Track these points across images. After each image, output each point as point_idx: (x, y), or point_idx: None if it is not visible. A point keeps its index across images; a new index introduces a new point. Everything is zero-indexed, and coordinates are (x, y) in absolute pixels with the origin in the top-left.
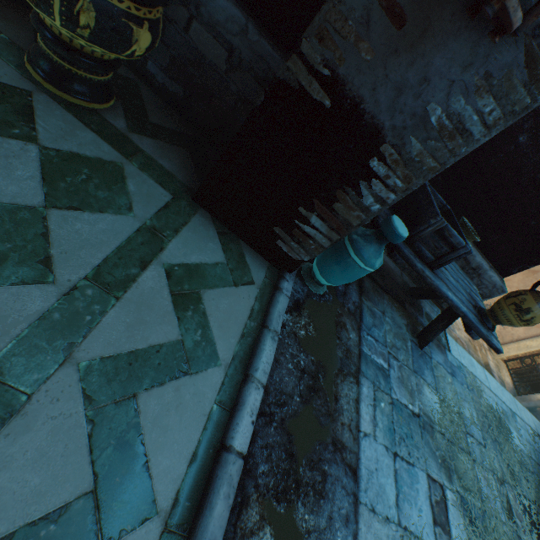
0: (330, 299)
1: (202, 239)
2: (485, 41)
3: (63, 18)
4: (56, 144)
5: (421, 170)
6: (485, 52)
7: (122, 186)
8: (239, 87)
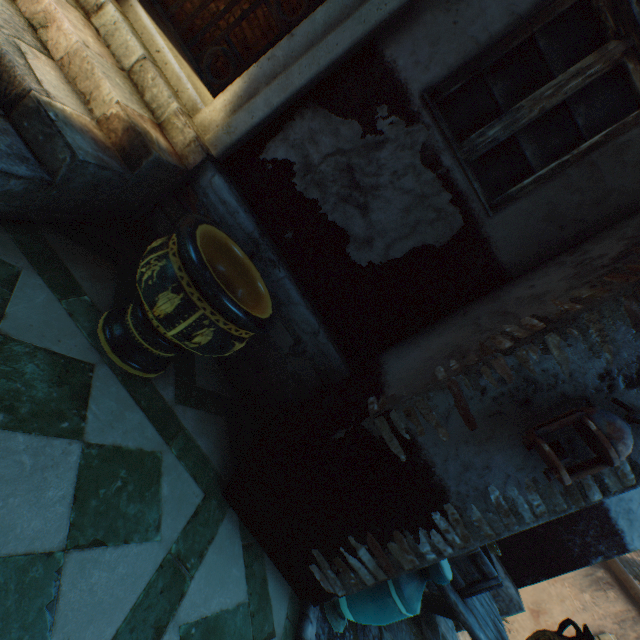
0: (351, 639)
1: (227, 562)
2: (533, 457)
3: (179, 334)
4: (102, 436)
5: (479, 533)
6: (533, 464)
7: (156, 490)
8: (295, 368)
